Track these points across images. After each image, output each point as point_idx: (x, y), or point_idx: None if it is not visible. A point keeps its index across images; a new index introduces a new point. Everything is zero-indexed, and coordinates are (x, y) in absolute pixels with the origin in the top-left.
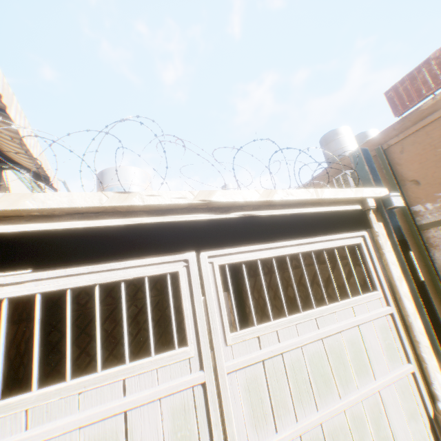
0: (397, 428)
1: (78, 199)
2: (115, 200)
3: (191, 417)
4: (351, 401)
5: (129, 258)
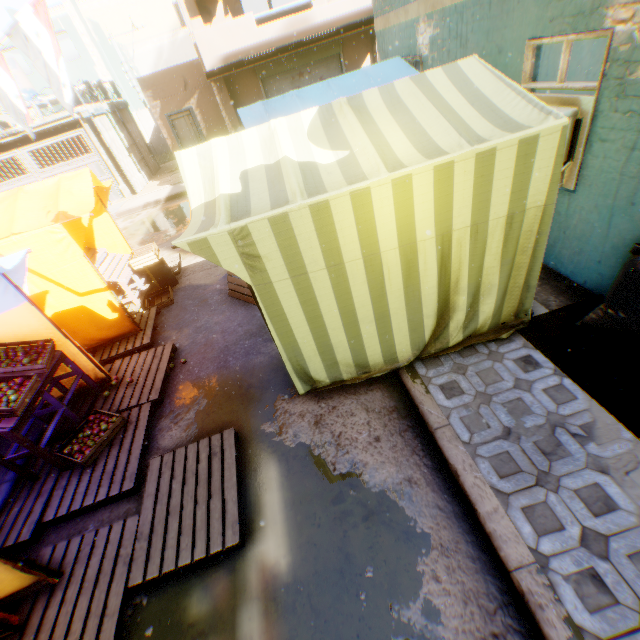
0: None
1: None
2: None
3: None
4: None
5: (2, 154)
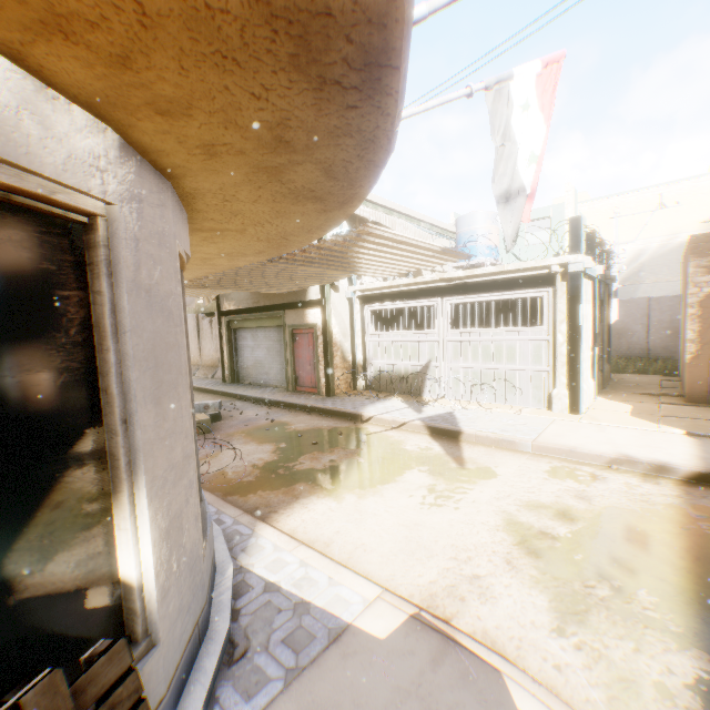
0: (523, 388)
1: (404, 281)
2: (413, 281)
3: (434, 349)
4: (498, 367)
5: (420, 299)
